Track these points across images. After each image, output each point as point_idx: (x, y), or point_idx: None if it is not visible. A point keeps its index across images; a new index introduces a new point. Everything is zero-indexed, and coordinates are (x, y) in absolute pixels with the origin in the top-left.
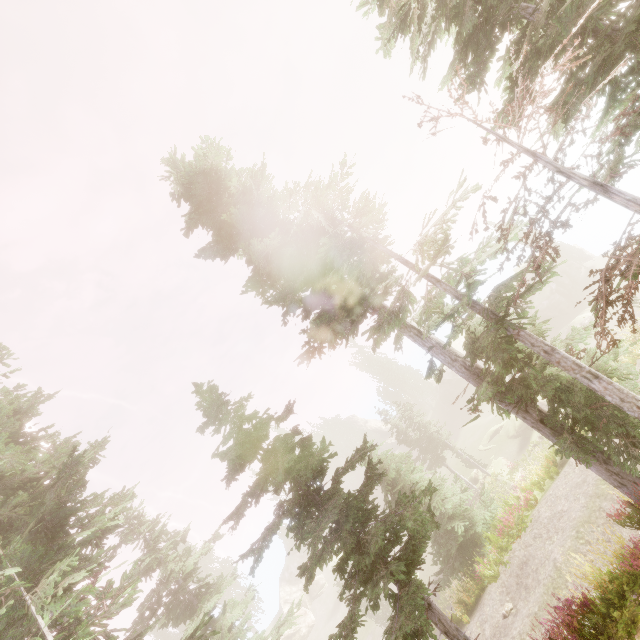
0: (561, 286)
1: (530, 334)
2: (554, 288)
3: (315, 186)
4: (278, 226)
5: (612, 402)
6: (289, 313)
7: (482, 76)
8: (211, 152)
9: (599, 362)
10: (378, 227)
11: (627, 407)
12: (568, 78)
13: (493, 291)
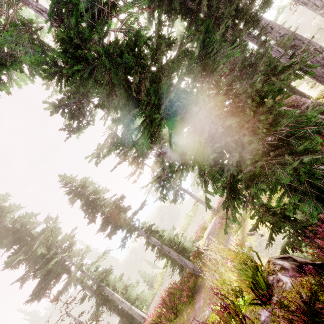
0: (169, 216)
1: (107, 289)
2: (167, 217)
3: (44, 234)
4: (29, 234)
5: (126, 309)
6: (24, 282)
7: (95, 218)
8: (0, 202)
9: (130, 292)
10: (64, 254)
11: (129, 311)
12: (111, 227)
13: (97, 277)
